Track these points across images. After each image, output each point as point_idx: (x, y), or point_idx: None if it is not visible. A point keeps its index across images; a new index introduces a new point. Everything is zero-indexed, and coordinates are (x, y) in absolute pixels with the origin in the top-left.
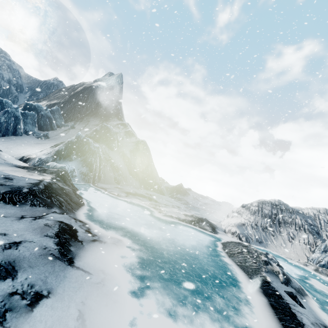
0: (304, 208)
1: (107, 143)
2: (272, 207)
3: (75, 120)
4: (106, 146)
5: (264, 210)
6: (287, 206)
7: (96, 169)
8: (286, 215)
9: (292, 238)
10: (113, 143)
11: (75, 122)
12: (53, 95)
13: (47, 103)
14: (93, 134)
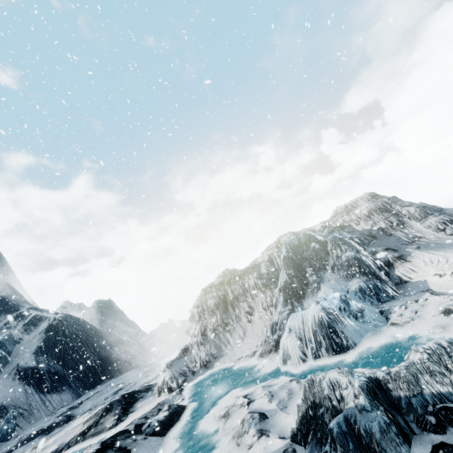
0: (260, 256)
1: None
2: (217, 290)
3: None
4: None
5: (209, 302)
6: (235, 273)
7: None
8: (237, 286)
9: (251, 314)
10: None
11: None
12: None
13: None
14: None
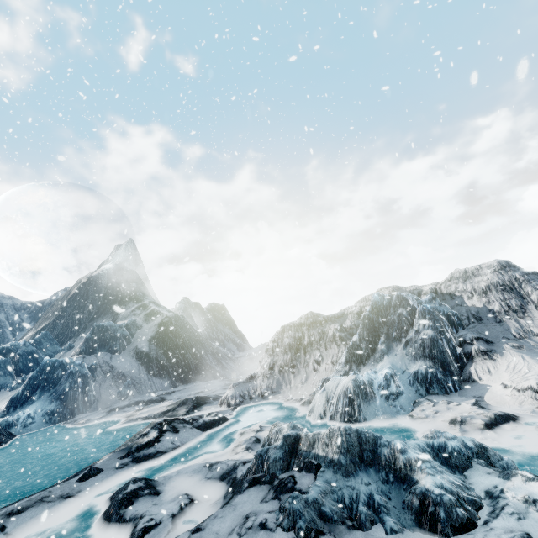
0: (352, 306)
1: (109, 347)
2: (295, 331)
3: (75, 335)
4: (108, 352)
5: (284, 340)
6: (318, 318)
7: (76, 396)
8: (315, 332)
9: (319, 363)
10: (117, 343)
11: (75, 338)
12: (43, 317)
13: (32, 333)
14: (82, 347)
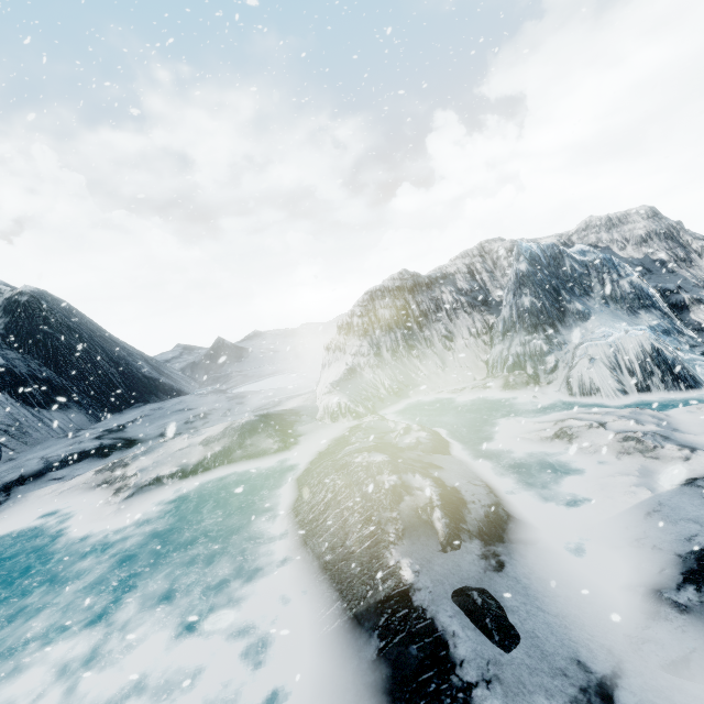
0: (449, 265)
1: None
2: (393, 298)
3: None
4: None
5: (381, 313)
6: (419, 278)
7: None
8: (424, 298)
9: (451, 339)
10: None
11: None
12: None
13: None
14: None
